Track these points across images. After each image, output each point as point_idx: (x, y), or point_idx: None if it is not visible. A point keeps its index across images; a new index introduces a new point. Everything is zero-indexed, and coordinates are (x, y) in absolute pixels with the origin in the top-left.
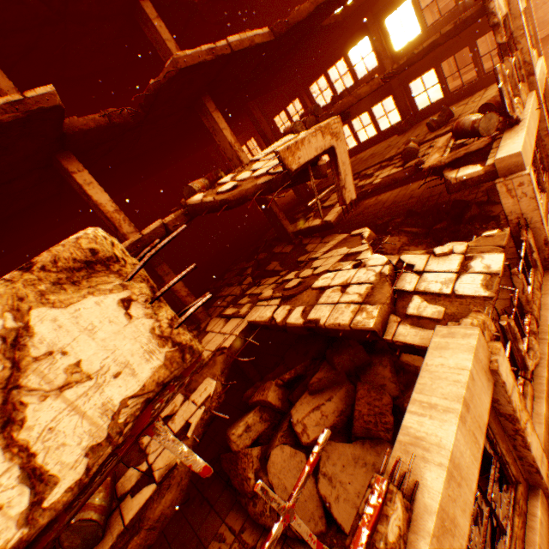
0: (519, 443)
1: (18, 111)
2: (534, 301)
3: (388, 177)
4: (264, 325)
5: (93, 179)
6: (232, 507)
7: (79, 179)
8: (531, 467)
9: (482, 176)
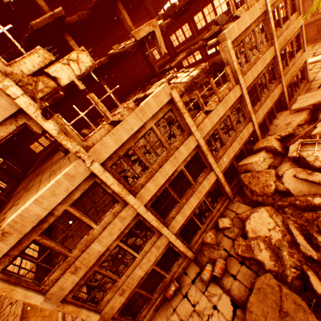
0: (183, 118)
1: (53, 18)
2: (221, 92)
3: (201, 44)
4: (135, 101)
5: (75, 44)
6: (125, 158)
7: (71, 44)
8: (188, 127)
9: (215, 43)
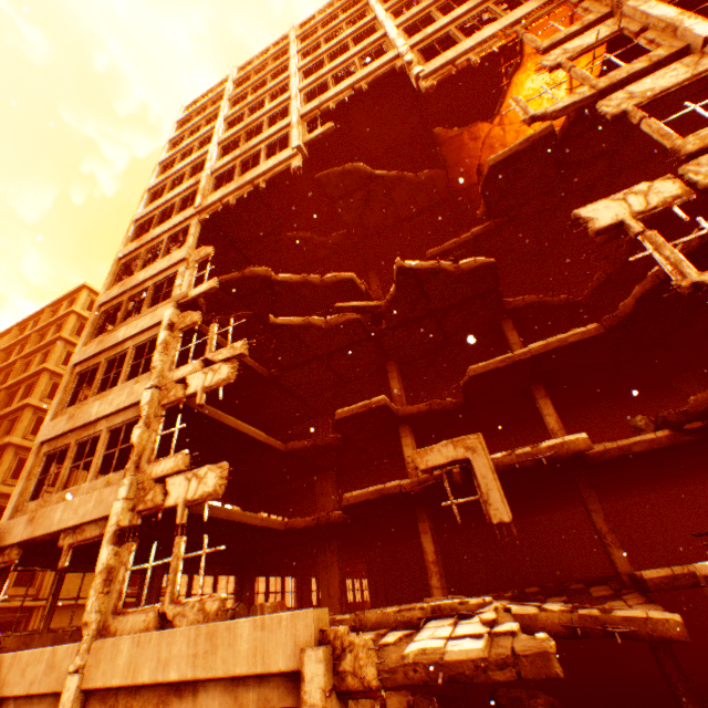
0: None
1: (366, 407)
2: None
3: None
4: None
5: (410, 442)
6: None
7: (403, 441)
8: None
9: None
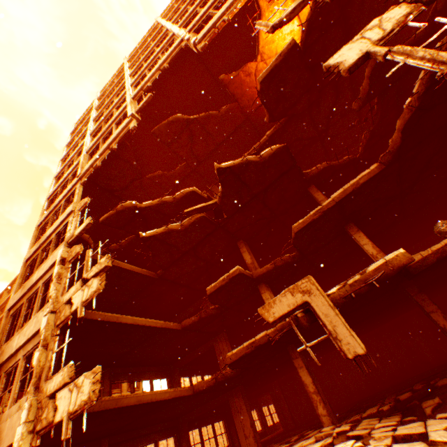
0: None
1: (226, 279)
2: None
3: None
4: None
5: (269, 296)
6: None
7: (263, 296)
8: None
9: None
